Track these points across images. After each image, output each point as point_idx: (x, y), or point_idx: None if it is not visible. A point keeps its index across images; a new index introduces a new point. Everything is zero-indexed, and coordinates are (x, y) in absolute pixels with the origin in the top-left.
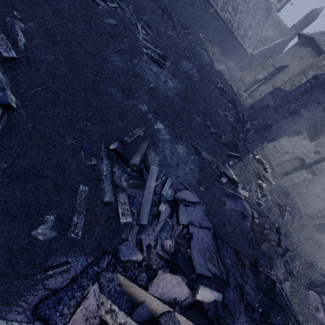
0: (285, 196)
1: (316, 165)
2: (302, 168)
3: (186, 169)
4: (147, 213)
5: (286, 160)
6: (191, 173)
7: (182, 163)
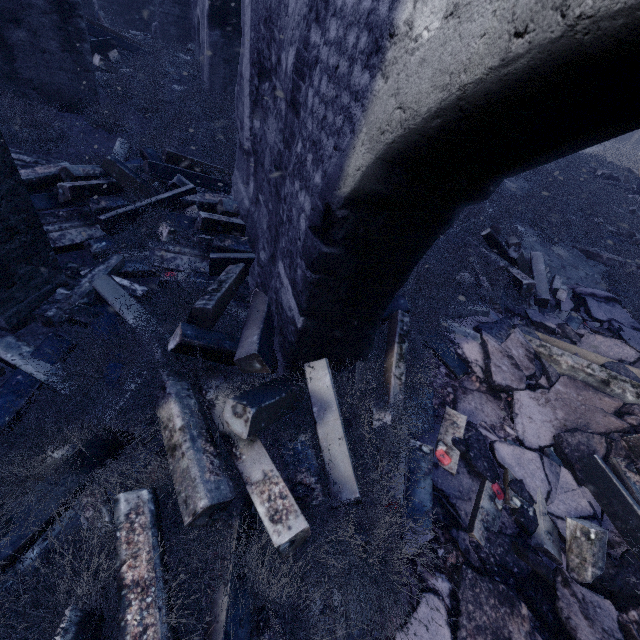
0: None
1: None
2: None
3: (579, 274)
4: (545, 290)
5: None
6: (589, 278)
7: (568, 266)
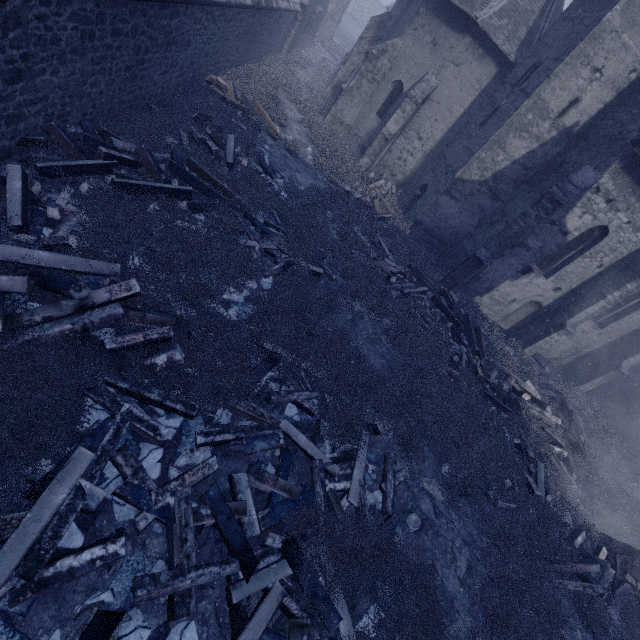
0: (569, 419)
1: (568, 321)
2: (544, 320)
3: None
4: None
5: (514, 310)
6: None
7: None
